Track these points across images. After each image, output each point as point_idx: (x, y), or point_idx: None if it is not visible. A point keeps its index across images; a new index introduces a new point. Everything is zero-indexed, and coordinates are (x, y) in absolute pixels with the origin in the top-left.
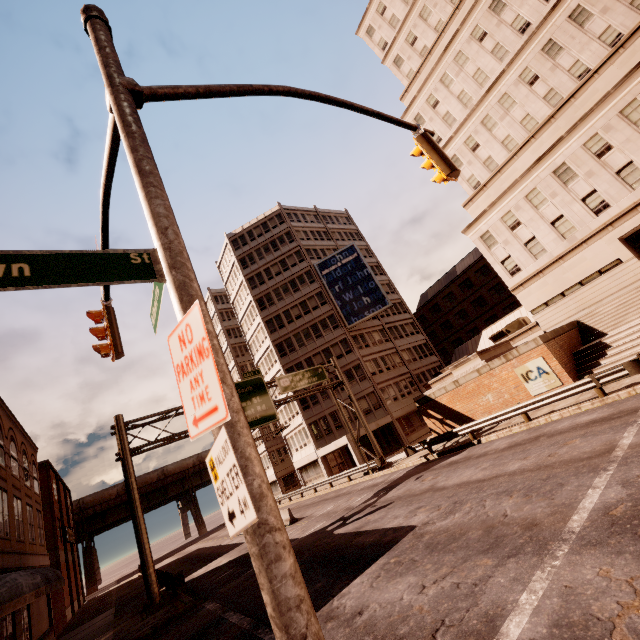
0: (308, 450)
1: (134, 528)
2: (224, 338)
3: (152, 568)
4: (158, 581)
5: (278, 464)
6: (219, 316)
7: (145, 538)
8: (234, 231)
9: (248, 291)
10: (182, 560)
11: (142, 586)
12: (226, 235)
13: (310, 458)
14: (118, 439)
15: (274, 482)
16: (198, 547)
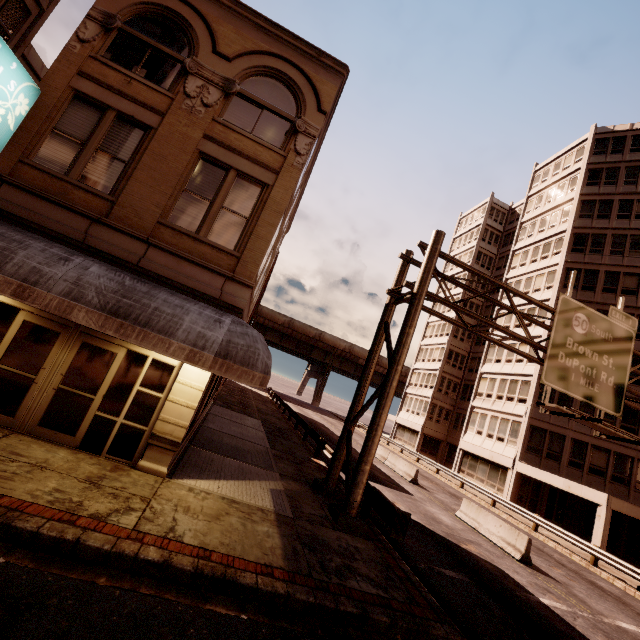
0: (500, 448)
1: (358, 387)
2: (469, 258)
3: (369, 466)
4: (305, 438)
5: (431, 420)
6: (482, 231)
7: (383, 420)
8: (612, 126)
9: (571, 216)
10: (311, 424)
11: (281, 420)
12: (595, 127)
13: (496, 457)
14: (423, 264)
15: (413, 431)
16: (321, 421)
